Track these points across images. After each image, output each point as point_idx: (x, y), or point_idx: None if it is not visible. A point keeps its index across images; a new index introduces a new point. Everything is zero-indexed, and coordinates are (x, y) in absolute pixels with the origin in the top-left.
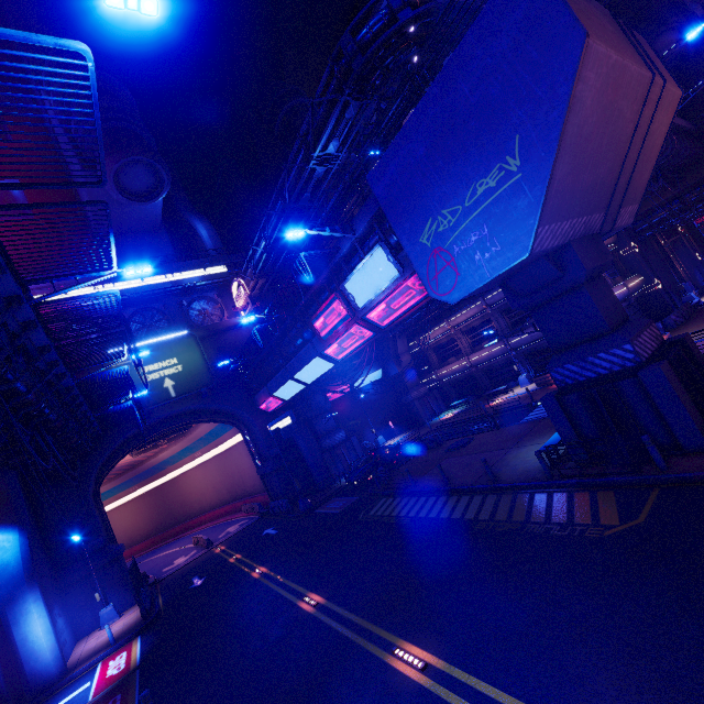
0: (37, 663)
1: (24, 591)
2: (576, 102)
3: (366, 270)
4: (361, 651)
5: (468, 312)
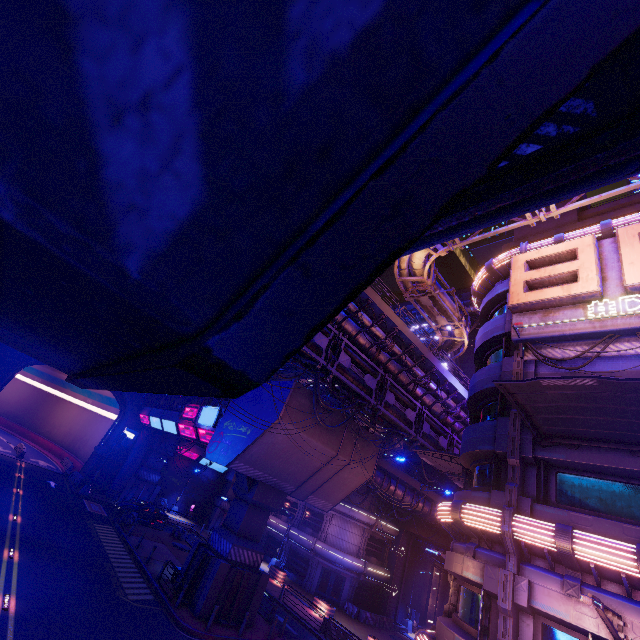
0: None
1: None
2: (271, 434)
3: (211, 411)
4: (3, 540)
5: None
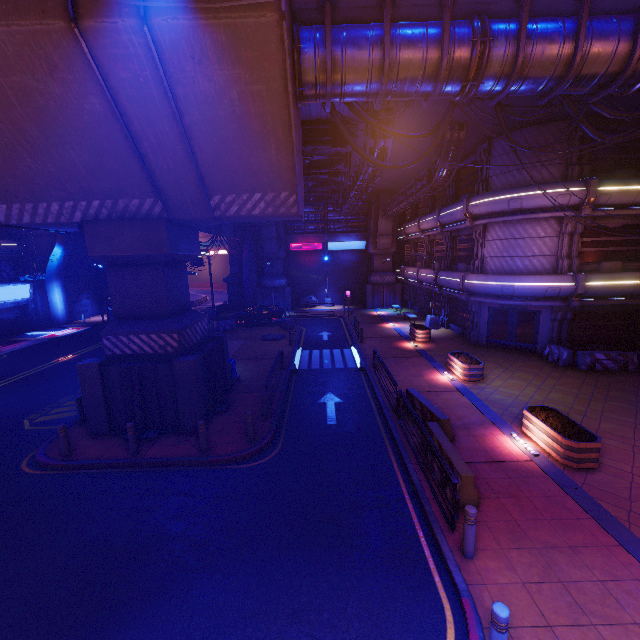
0: (55, 313)
1: (54, 280)
2: None
3: None
4: None
5: (429, 222)
